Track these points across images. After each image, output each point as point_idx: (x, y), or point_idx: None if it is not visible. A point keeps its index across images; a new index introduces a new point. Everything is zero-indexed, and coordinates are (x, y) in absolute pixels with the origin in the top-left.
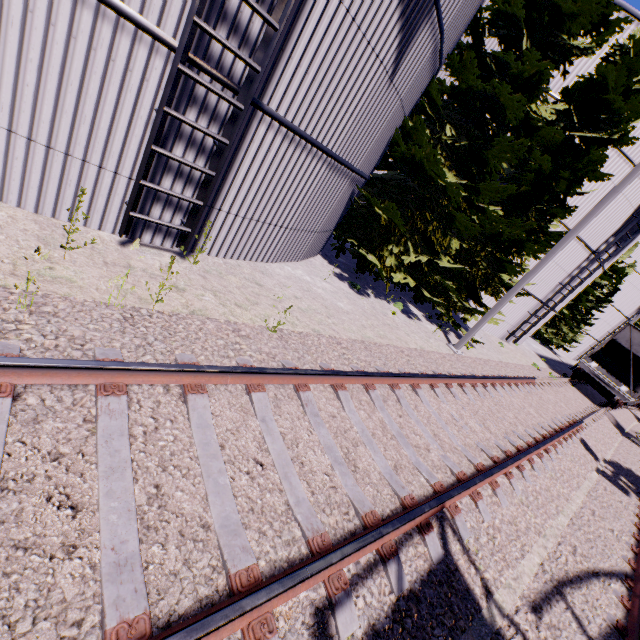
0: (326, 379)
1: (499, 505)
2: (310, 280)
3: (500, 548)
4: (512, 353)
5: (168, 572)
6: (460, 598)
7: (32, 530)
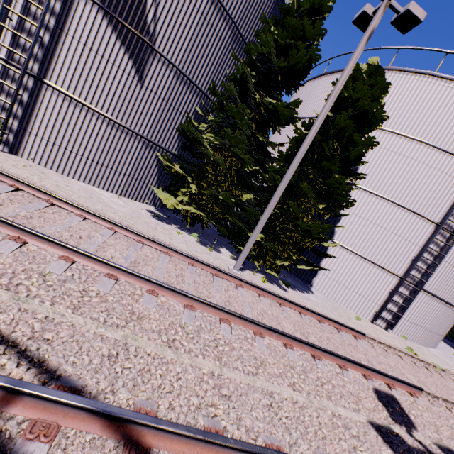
0: None
1: None
2: (108, 196)
3: None
4: (377, 332)
5: None
6: None
7: None
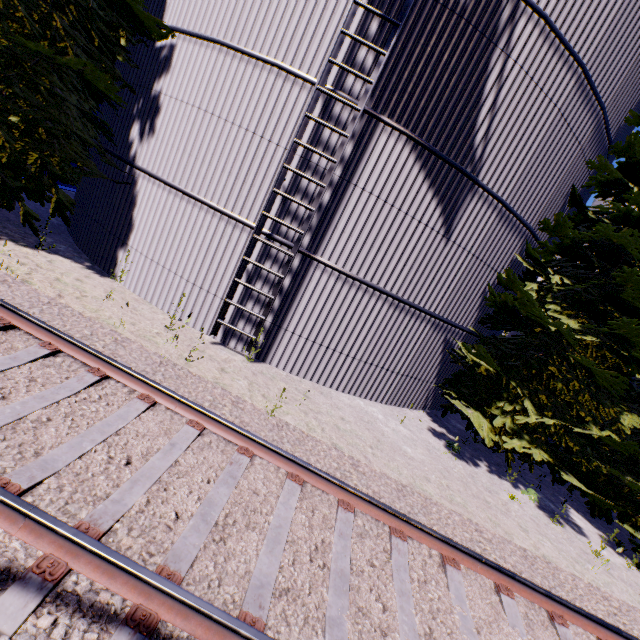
0: (280, 461)
1: None
2: (381, 418)
3: None
4: None
5: None
6: None
7: None
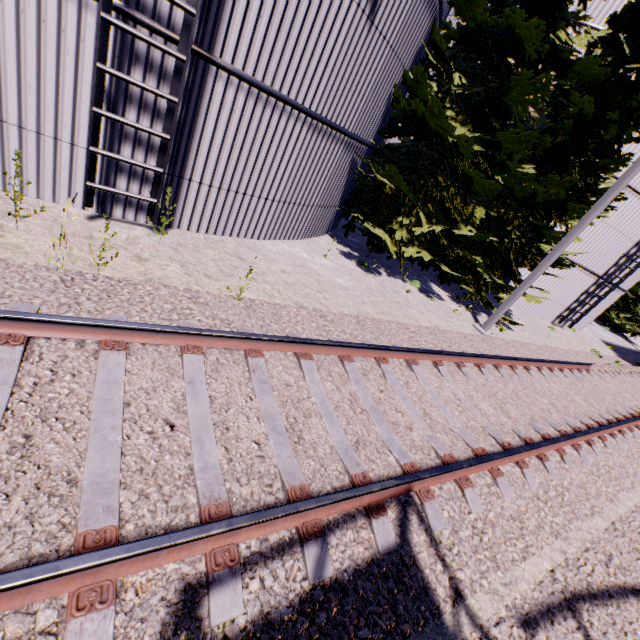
0: (287, 347)
1: (500, 497)
2: (307, 257)
3: (490, 546)
4: (566, 338)
5: (2, 524)
6: (412, 597)
7: None
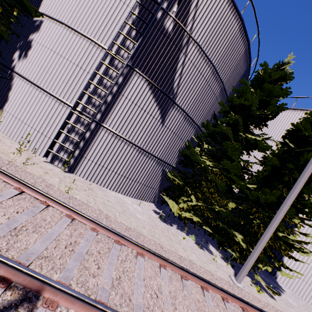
0: (63, 209)
1: None
2: (130, 203)
3: None
4: None
5: None
6: None
7: None
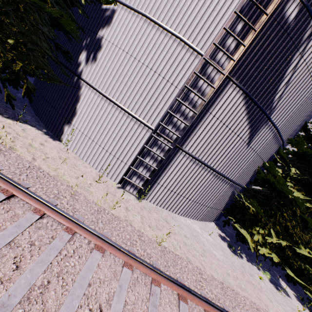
0: (175, 286)
1: None
2: (200, 231)
3: None
4: None
5: None
6: None
7: (0, 264)
